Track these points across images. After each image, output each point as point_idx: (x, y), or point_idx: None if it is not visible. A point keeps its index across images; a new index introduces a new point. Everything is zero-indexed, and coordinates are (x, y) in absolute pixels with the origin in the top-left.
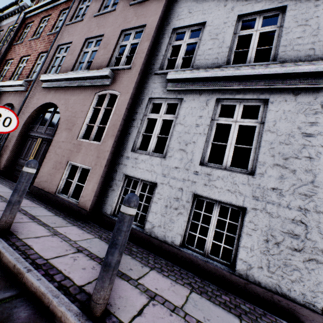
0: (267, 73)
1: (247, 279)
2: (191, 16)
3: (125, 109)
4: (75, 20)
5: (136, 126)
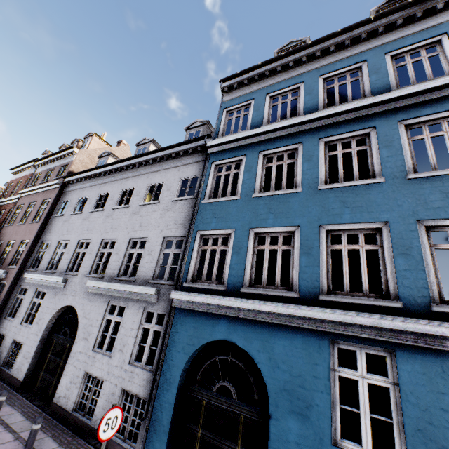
0: (45, 279)
1: (12, 375)
2: (49, 235)
3: (5, 294)
4: (9, 225)
5: (11, 302)
